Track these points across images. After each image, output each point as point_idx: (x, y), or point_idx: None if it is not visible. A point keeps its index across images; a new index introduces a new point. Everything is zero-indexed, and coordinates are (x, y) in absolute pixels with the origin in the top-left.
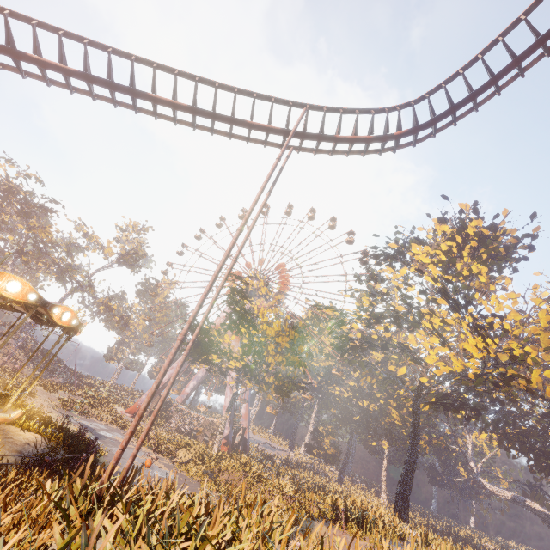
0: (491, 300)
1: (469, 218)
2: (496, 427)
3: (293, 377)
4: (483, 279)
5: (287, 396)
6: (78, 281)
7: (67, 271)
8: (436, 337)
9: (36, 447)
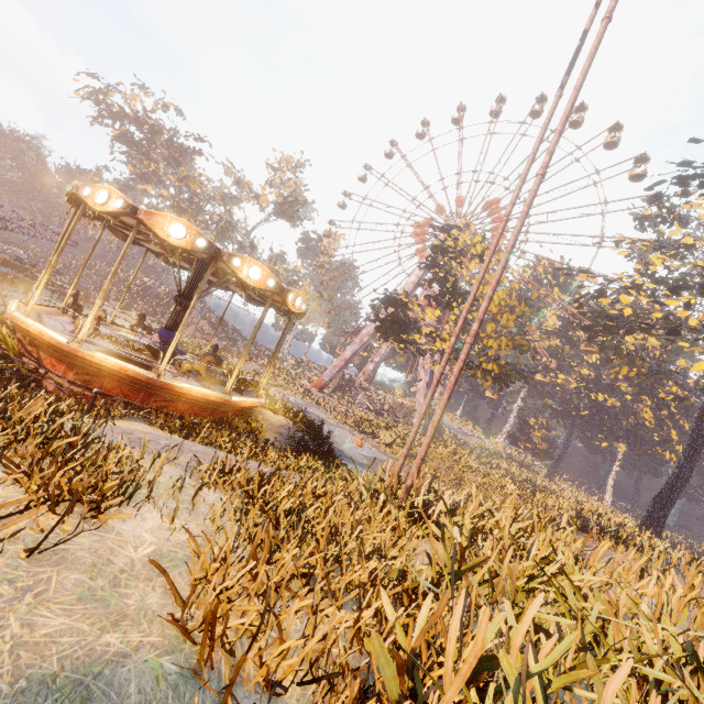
0: None
1: None
2: None
3: (519, 365)
4: None
5: (506, 386)
6: (239, 242)
7: (227, 230)
8: None
9: (290, 430)
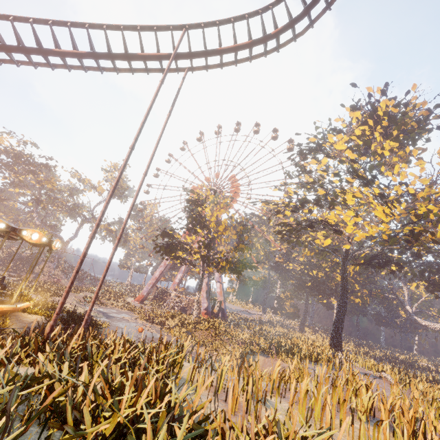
0: (395, 170)
1: (377, 100)
2: (422, 276)
3: (241, 259)
4: (387, 153)
5: (240, 274)
6: (84, 215)
7: (73, 209)
8: (351, 210)
9: (39, 323)
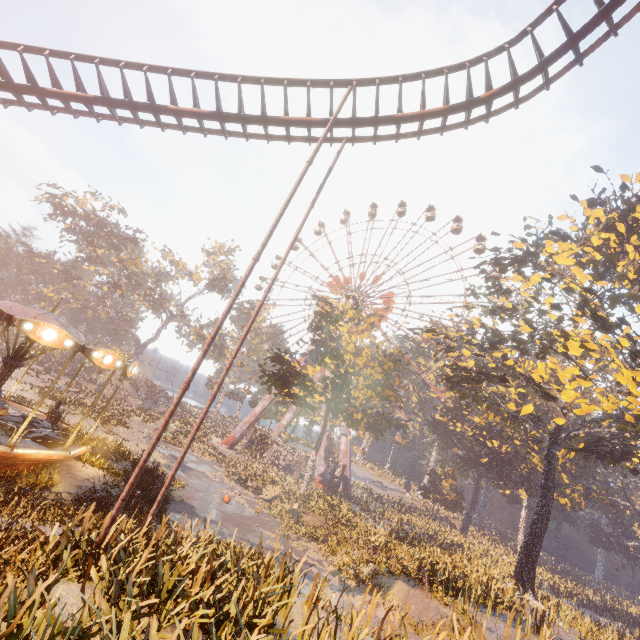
0: None
1: (636, 196)
2: None
3: (386, 414)
4: None
5: (381, 435)
6: (171, 311)
7: (159, 301)
8: (574, 366)
9: (95, 482)
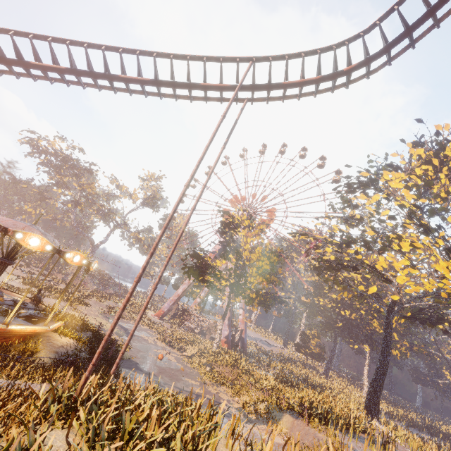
0: None
1: (447, 139)
2: None
3: (273, 294)
4: None
5: (269, 308)
6: (116, 221)
7: (108, 214)
8: (405, 259)
9: (67, 349)
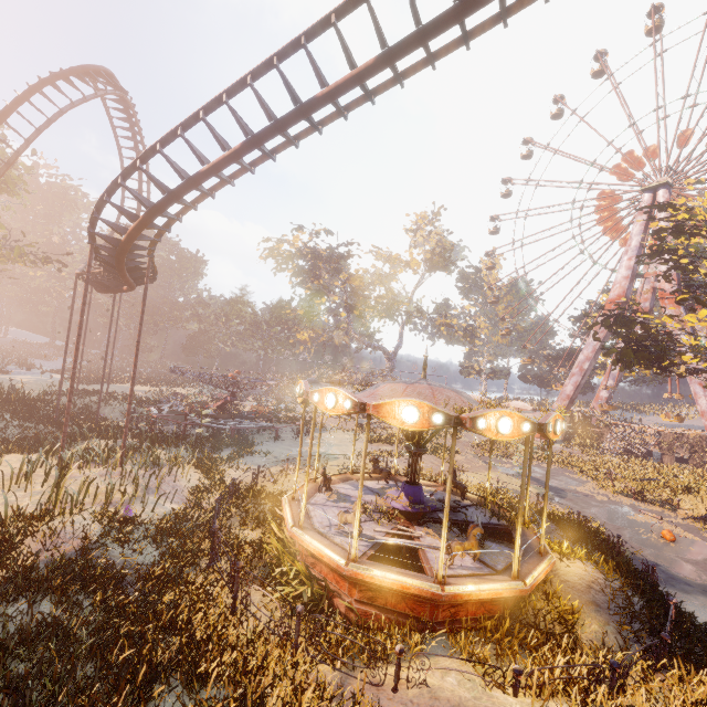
0: None
1: None
2: None
3: None
4: None
5: None
6: (406, 311)
7: (392, 306)
8: None
9: (603, 592)
